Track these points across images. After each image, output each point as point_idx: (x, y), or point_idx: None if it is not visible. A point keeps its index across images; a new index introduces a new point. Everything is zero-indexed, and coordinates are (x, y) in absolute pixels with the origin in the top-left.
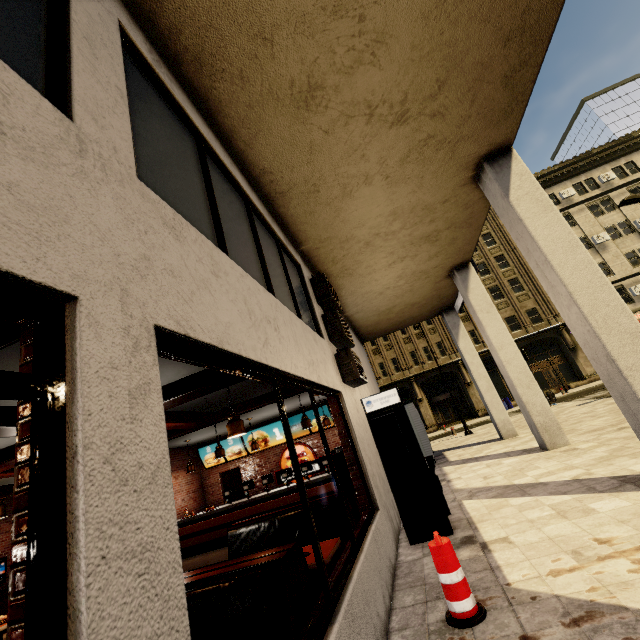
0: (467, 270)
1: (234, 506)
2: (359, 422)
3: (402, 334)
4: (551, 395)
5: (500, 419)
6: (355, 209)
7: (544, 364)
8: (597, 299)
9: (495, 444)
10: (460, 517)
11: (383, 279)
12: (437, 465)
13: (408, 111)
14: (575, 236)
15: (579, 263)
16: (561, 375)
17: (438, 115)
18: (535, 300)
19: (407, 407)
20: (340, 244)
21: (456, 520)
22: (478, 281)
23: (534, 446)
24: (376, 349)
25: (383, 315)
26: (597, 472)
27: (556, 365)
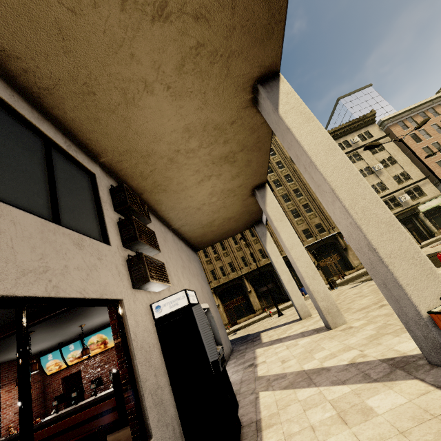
0: (264, 189)
1: (59, 416)
2: (152, 328)
3: (235, 245)
4: (334, 281)
5: (299, 304)
6: (146, 121)
7: (328, 260)
8: (355, 193)
9: (296, 324)
10: (252, 419)
11: (197, 196)
12: (253, 347)
13: (167, 4)
14: (333, 141)
15: (338, 163)
16: (339, 267)
17: (202, 18)
18: (320, 218)
19: (194, 309)
20: (143, 158)
21: (247, 424)
22: (273, 197)
23: (322, 325)
24: (217, 256)
25: (207, 228)
26: (369, 353)
27: (336, 260)
